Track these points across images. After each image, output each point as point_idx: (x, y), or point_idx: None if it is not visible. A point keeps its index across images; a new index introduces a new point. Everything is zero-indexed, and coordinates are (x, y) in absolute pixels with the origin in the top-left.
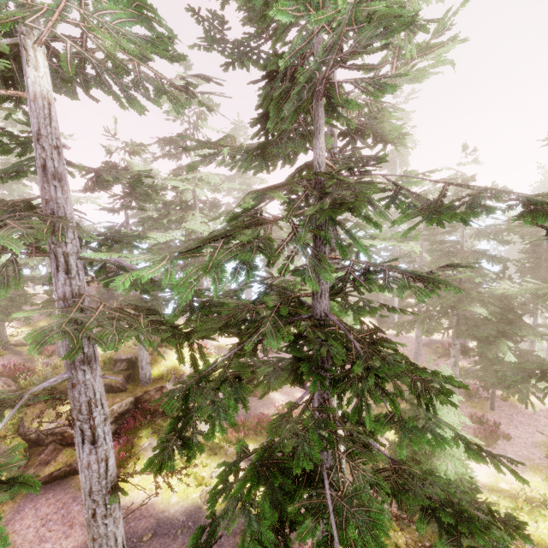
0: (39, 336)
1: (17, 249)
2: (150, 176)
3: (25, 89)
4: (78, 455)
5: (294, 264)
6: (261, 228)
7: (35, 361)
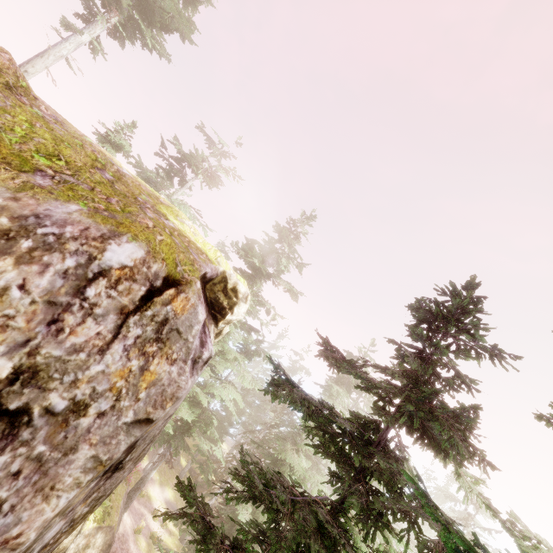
0: None
1: None
2: None
3: None
4: None
5: None
6: None
7: None
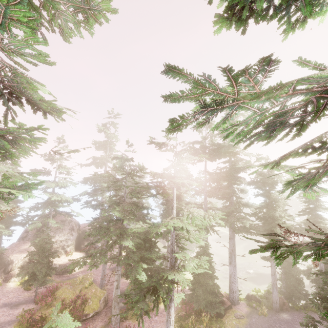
0: None
1: None
2: None
3: None
4: None
5: (2, 209)
6: None
7: None
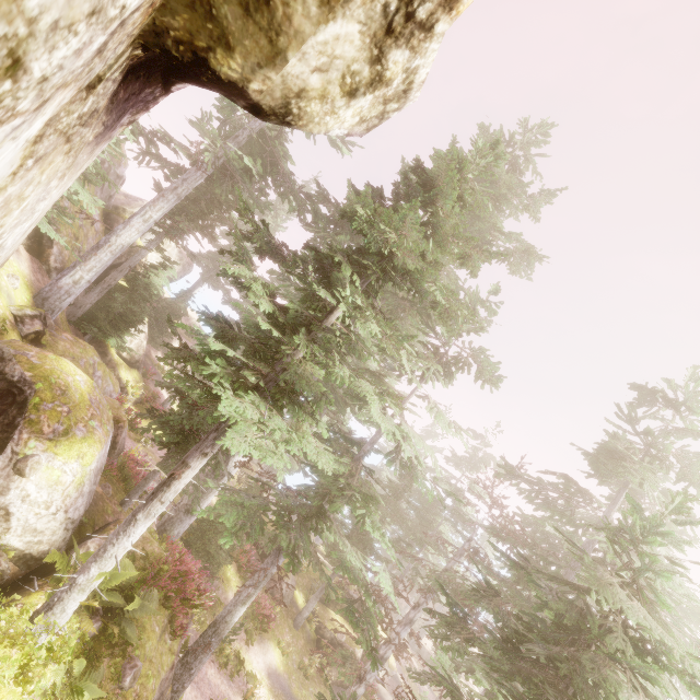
0: None
1: None
2: None
3: None
4: None
5: None
6: None
7: None
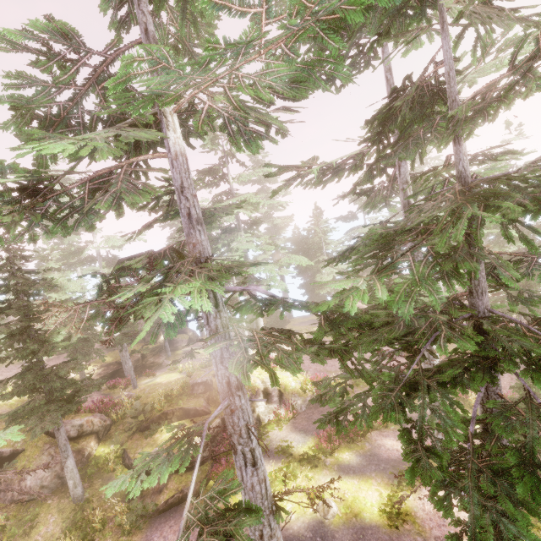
0: (239, 368)
1: (220, 291)
2: (239, 207)
3: (146, 150)
4: (240, 478)
5: (335, 267)
6: (448, 237)
7: (113, 395)
